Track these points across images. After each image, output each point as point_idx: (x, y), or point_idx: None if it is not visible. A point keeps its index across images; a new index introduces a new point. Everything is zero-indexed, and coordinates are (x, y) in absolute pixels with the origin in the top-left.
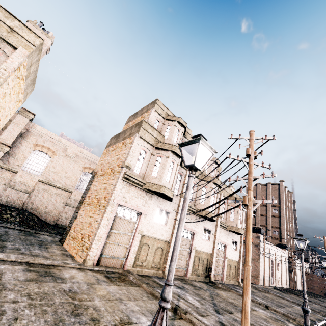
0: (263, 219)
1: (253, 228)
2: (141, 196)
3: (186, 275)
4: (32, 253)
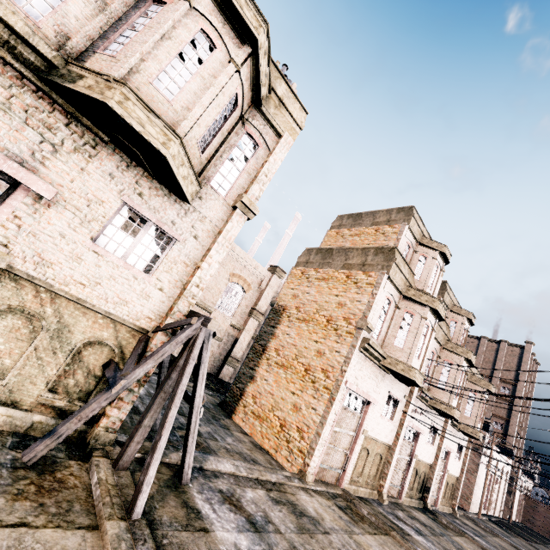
0: None
1: None
2: (373, 375)
3: (399, 496)
4: (234, 449)
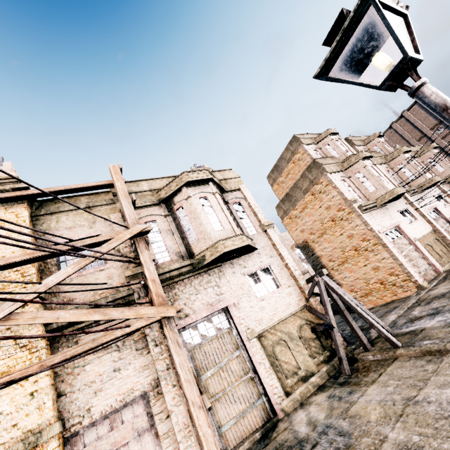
0: None
1: None
2: (382, 214)
3: None
4: (381, 314)
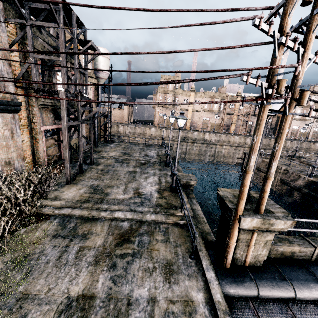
0: None
1: None
2: (299, 122)
3: (316, 140)
4: None
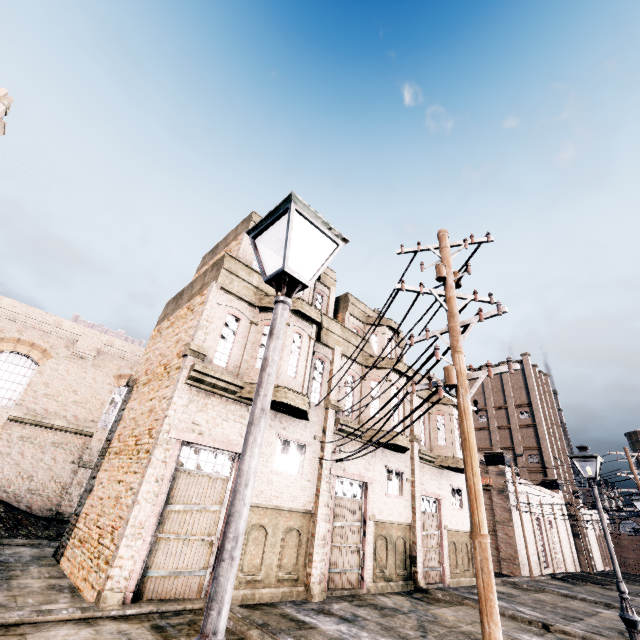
0: (505, 436)
1: (488, 457)
2: (236, 416)
3: (361, 584)
4: None
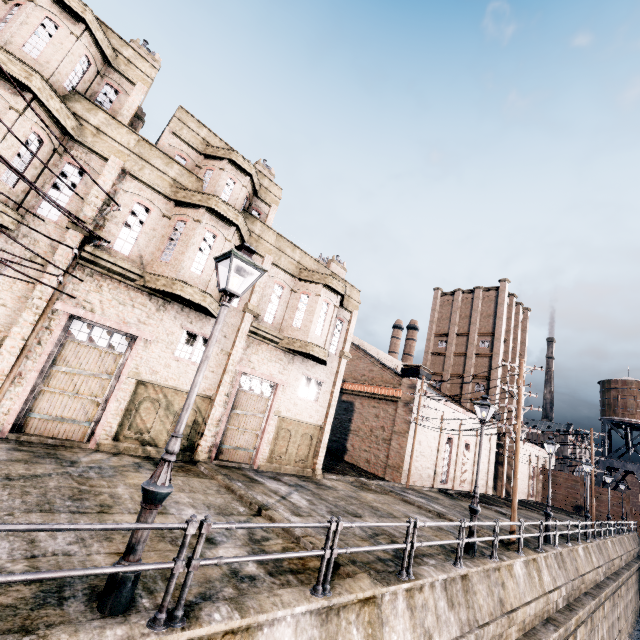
0: (459, 363)
1: (405, 369)
2: None
3: (91, 439)
4: None
